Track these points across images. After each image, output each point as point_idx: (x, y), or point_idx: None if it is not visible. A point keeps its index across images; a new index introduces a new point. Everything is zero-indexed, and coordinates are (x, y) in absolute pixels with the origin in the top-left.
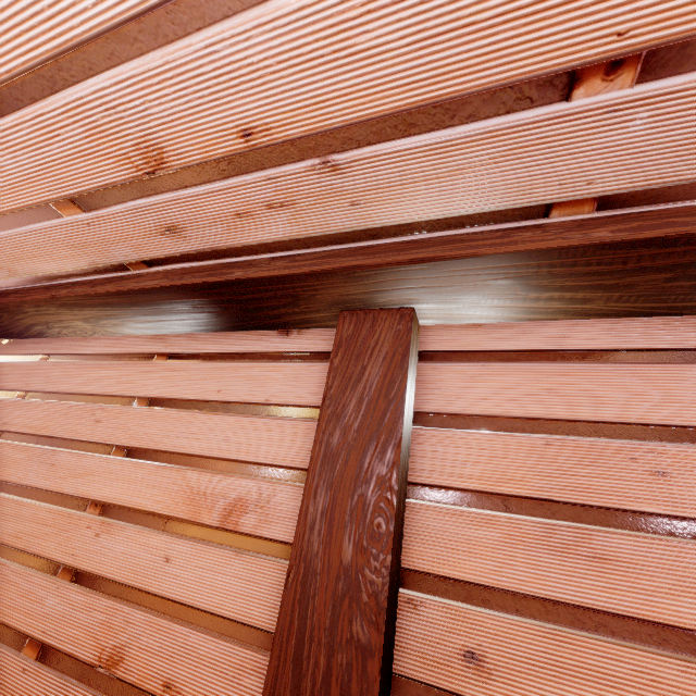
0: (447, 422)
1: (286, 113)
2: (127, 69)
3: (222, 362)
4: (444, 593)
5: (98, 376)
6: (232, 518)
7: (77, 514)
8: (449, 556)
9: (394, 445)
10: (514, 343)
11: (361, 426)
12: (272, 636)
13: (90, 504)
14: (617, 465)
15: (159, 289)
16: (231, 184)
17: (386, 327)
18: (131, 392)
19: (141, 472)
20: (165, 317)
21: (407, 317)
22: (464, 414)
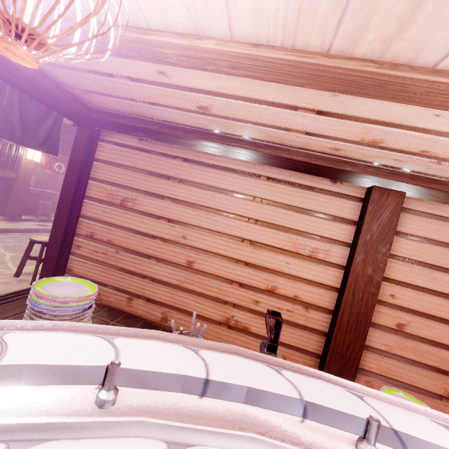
0: (399, 235)
1: (447, 154)
2: (413, 133)
3: (301, 189)
4: (387, 281)
5: (226, 180)
6: (313, 254)
7: (239, 243)
8: (391, 273)
9: (389, 244)
10: (432, 211)
11: (378, 235)
12: (331, 287)
13: (244, 240)
14: (448, 256)
15: (299, 161)
16: (392, 153)
17: (393, 199)
18: (250, 193)
19: (267, 231)
20: (279, 163)
21: (402, 196)
22: (406, 233)
